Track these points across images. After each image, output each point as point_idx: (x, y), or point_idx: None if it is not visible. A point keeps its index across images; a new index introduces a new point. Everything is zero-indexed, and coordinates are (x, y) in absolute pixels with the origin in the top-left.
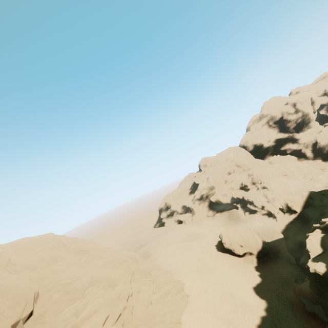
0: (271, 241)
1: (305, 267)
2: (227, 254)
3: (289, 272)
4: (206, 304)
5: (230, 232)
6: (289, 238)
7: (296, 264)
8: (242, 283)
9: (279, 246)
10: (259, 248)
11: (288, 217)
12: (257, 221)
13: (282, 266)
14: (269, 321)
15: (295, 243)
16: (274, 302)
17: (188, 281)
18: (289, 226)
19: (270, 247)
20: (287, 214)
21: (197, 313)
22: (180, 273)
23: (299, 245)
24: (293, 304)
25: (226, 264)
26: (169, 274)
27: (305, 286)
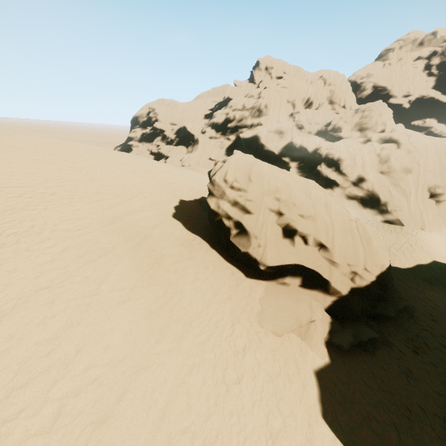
0: None
1: None
2: (201, 241)
3: None
4: None
5: (265, 165)
6: None
7: None
8: None
9: (400, 291)
10: (366, 277)
11: None
12: None
13: None
14: None
15: None
16: None
17: None
18: None
19: None
20: None
21: None
22: None
23: None
24: None
25: (156, 285)
26: None
27: None
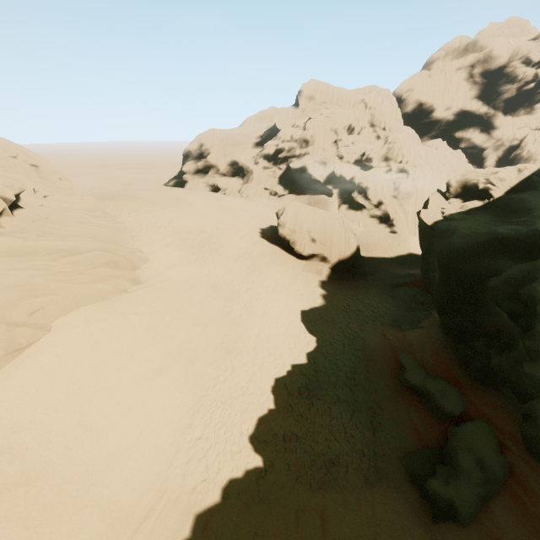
0: (367, 257)
1: (522, 292)
2: (277, 247)
3: (384, 307)
4: (176, 310)
5: (304, 209)
6: (455, 234)
7: (401, 299)
8: (283, 297)
9: (377, 266)
10: (346, 255)
11: (459, 204)
12: (355, 222)
13: (372, 294)
14: (308, 377)
15: (479, 243)
16: (334, 345)
17: (163, 259)
18: (459, 217)
19: (363, 263)
20: (455, 201)
21: (134, 321)
22: (151, 242)
23: (492, 246)
24: (374, 360)
25: (266, 259)
26: (122, 233)
27: (419, 337)
